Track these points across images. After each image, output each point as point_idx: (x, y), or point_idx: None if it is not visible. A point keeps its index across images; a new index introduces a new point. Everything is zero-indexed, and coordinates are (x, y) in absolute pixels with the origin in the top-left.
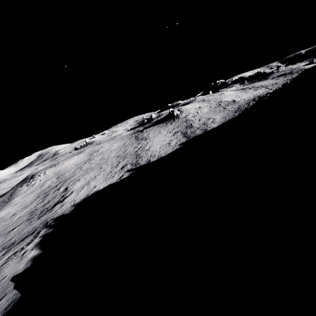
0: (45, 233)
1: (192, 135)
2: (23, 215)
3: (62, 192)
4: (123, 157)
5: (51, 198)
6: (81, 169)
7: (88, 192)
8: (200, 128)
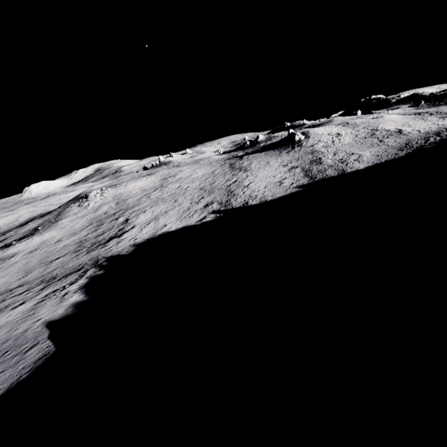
0: (94, 274)
1: (320, 176)
2: (70, 244)
3: (121, 224)
4: (208, 190)
5: (106, 229)
6: (149, 197)
7: (154, 231)
8: (335, 166)
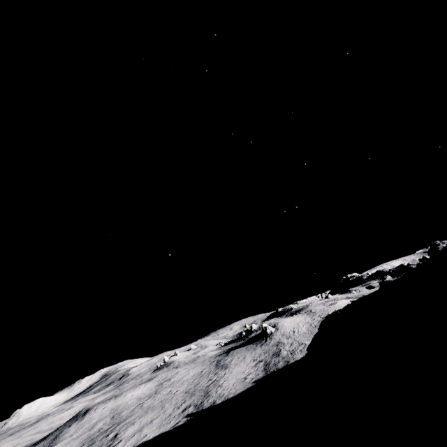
0: None
1: (272, 368)
2: None
3: (111, 440)
4: (191, 393)
5: None
6: (142, 406)
7: (135, 442)
8: (285, 358)
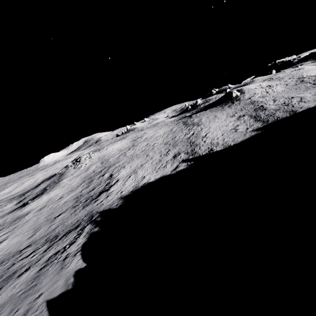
0: (90, 232)
1: (271, 118)
2: (69, 200)
3: (107, 179)
4: (172, 144)
5: (96, 184)
6: (125, 155)
7: (136, 183)
8: (281, 109)
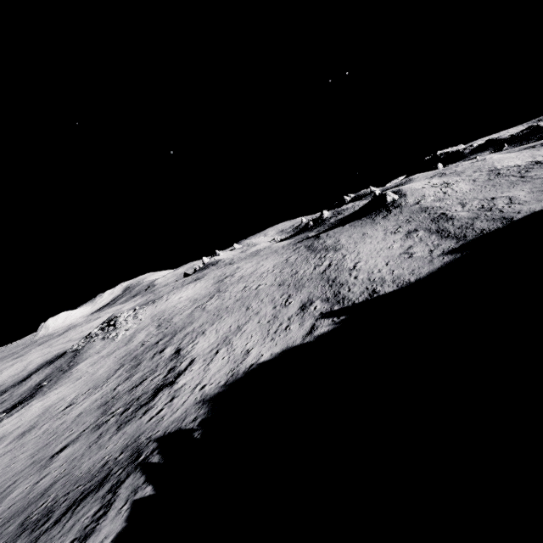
0: (134, 498)
1: (471, 232)
2: (87, 409)
3: (170, 359)
4: (294, 285)
5: (147, 371)
6: (204, 309)
7: (232, 366)
8: (482, 217)
